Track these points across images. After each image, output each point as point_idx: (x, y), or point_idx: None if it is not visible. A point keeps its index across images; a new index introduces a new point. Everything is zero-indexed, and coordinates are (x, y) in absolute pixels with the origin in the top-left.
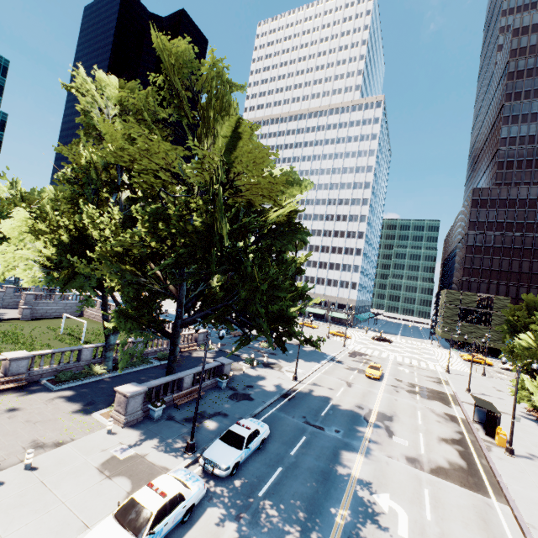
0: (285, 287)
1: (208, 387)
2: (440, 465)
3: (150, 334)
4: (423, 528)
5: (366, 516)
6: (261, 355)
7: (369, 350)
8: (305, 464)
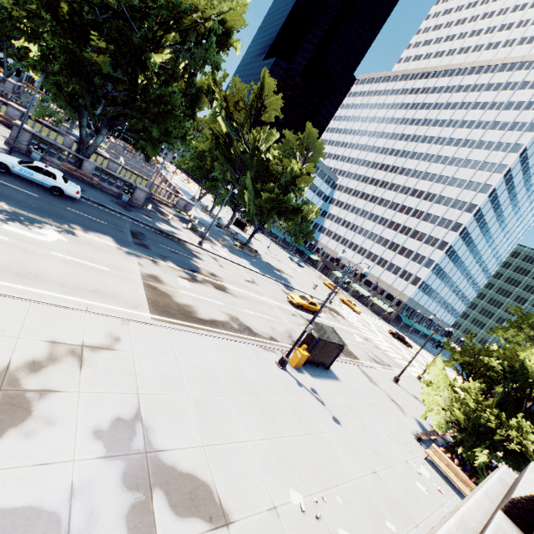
0: (268, 189)
1: (112, 193)
2: (172, 296)
3: (76, 116)
4: (32, 244)
5: (14, 217)
6: (217, 239)
7: (358, 322)
8: (60, 210)
